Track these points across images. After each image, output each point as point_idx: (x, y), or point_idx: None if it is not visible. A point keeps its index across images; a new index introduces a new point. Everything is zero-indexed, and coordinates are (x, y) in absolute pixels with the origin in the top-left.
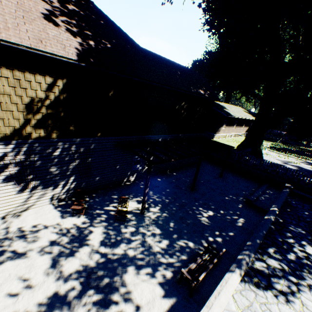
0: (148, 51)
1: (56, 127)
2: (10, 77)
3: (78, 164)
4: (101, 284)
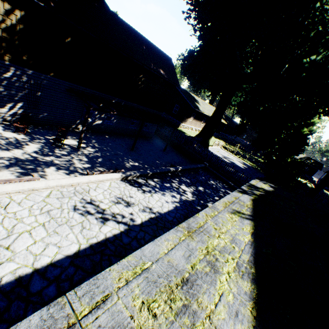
0: (118, 17)
1: (10, 52)
2: None
3: (27, 94)
4: (26, 167)
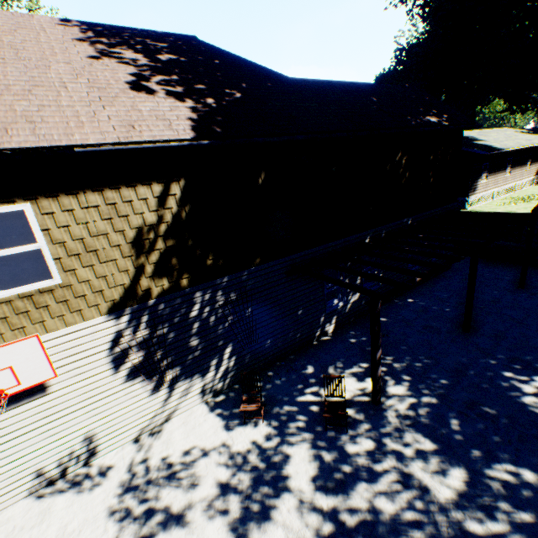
0: (306, 80)
1: (185, 268)
2: (101, 203)
3: (232, 323)
4: None
